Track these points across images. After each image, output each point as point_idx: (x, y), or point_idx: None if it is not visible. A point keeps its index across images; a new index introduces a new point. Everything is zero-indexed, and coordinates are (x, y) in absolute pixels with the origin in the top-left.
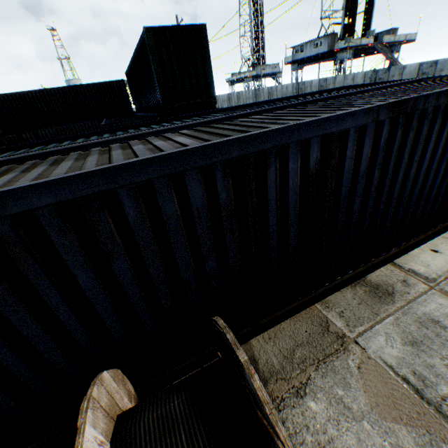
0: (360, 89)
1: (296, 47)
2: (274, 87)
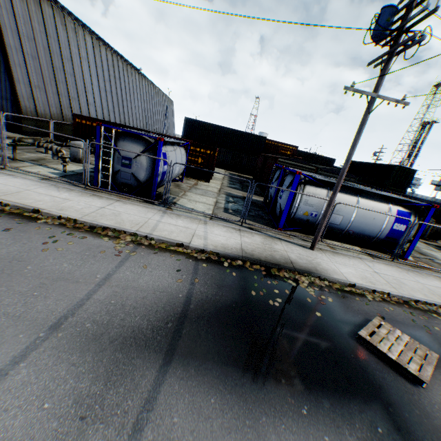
0: None
1: None
2: (414, 193)
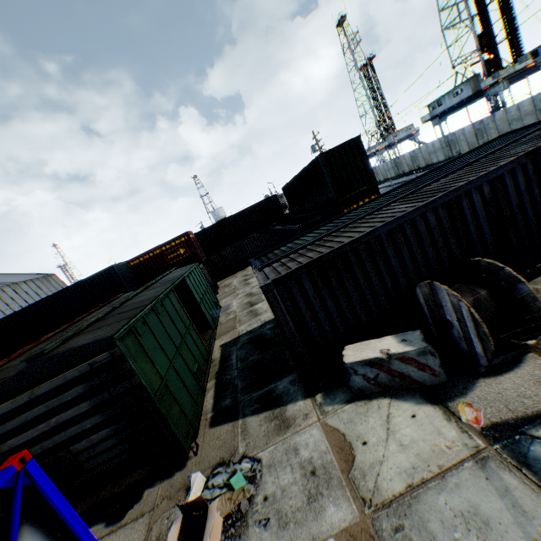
0: (513, 138)
1: (431, 104)
2: (415, 149)
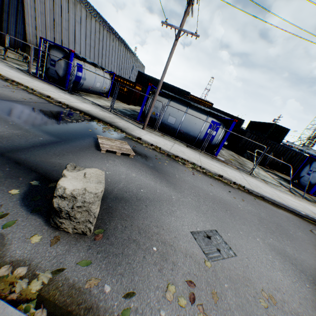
0: None
1: None
2: None
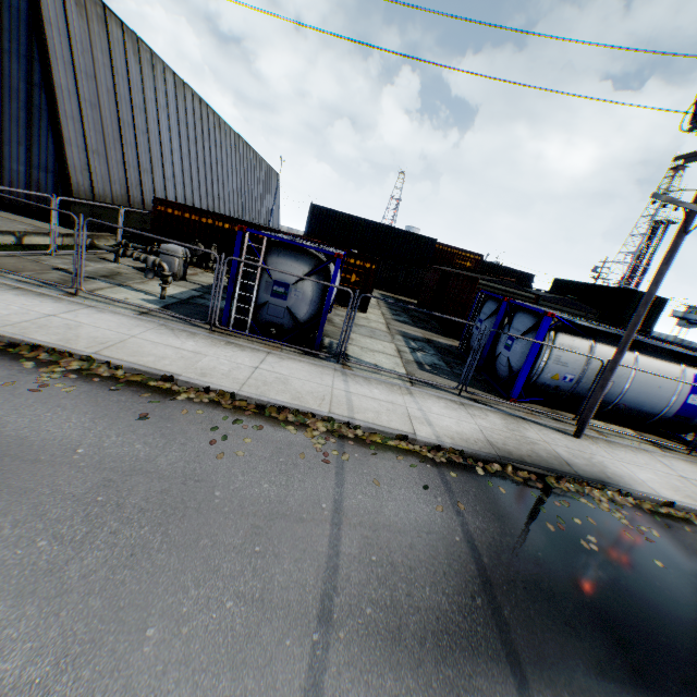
0: None
1: (691, 307)
2: None
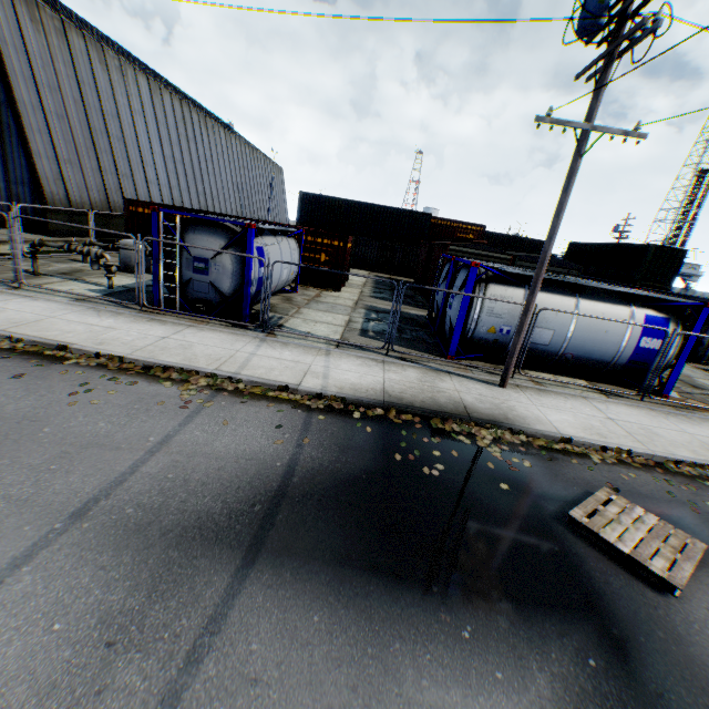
0: None
1: None
2: (689, 290)
